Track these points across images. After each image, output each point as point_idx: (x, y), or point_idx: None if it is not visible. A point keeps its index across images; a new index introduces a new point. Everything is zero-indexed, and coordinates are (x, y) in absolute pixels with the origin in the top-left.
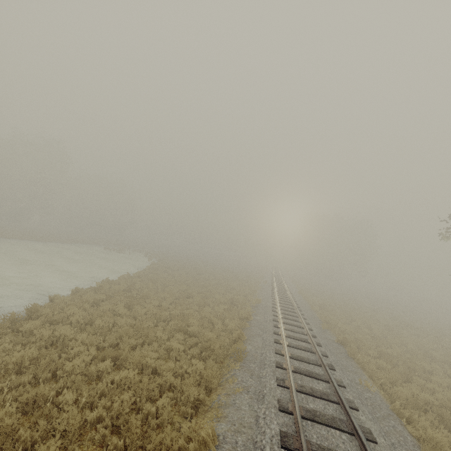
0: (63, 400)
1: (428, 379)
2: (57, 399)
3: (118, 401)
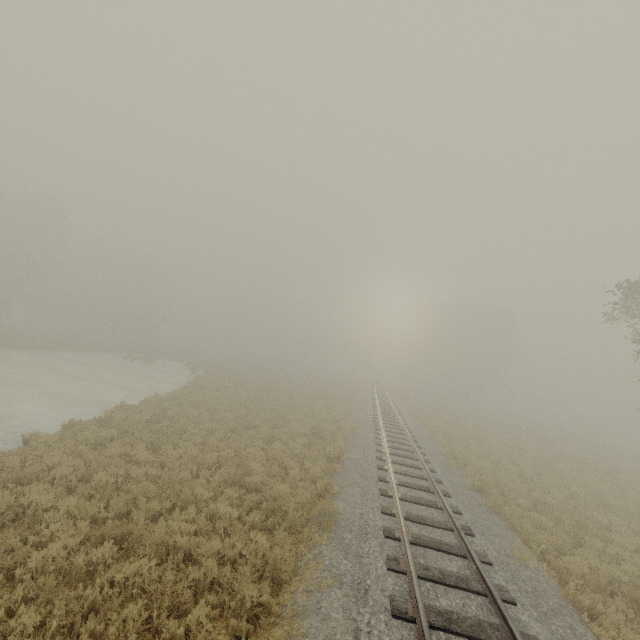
0: (19, 625)
1: (607, 539)
2: (5, 626)
3: (116, 622)
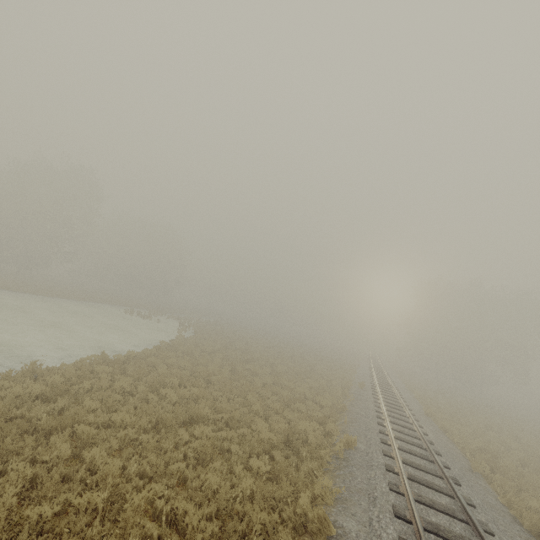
0: None
1: None
2: None
3: None
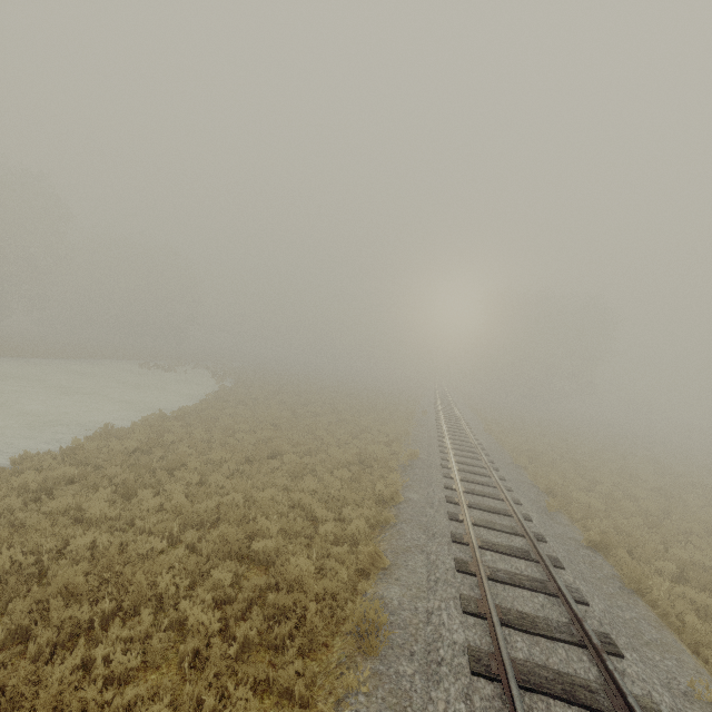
0: None
1: None
2: None
3: None
